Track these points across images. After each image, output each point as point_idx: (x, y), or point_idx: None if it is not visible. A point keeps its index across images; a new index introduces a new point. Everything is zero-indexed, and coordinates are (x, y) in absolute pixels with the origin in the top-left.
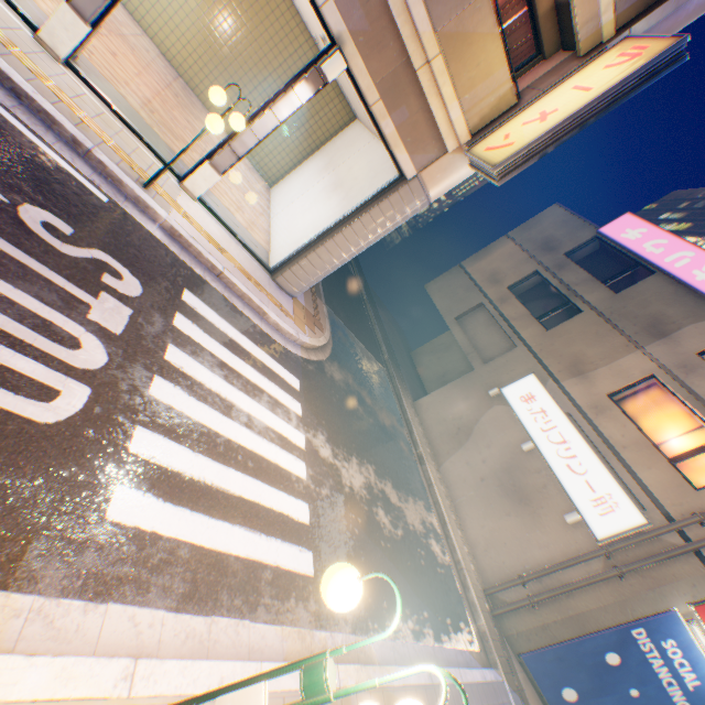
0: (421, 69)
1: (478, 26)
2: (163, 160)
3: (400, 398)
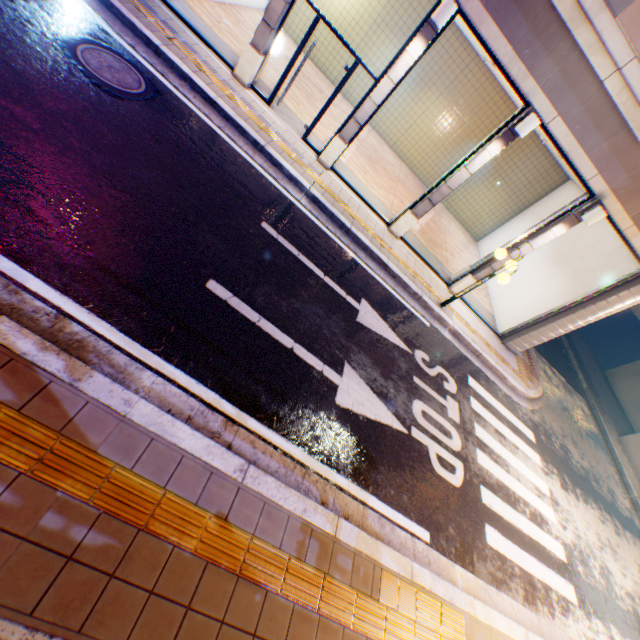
0: None
1: None
2: (439, 275)
3: (603, 433)
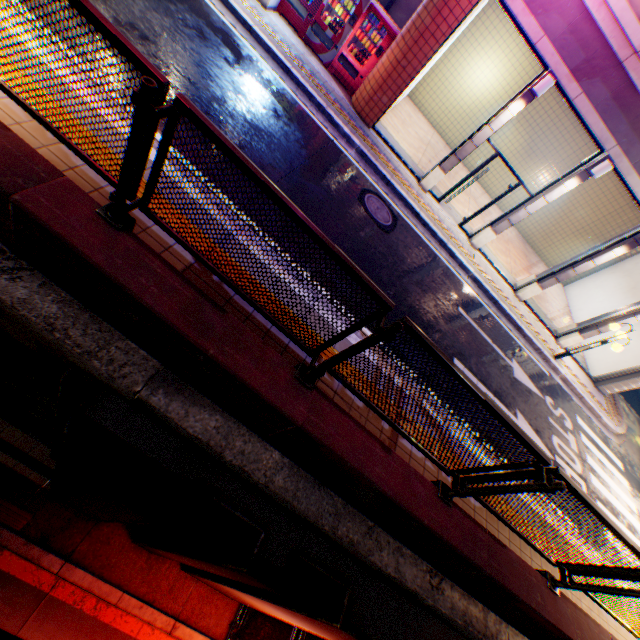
0: None
1: None
2: (548, 329)
3: None
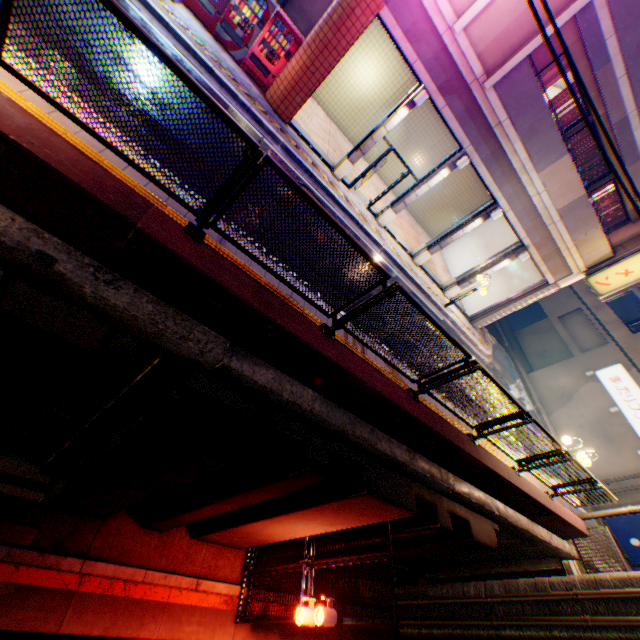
0: (563, 251)
1: (593, 236)
2: (438, 286)
3: (519, 373)
